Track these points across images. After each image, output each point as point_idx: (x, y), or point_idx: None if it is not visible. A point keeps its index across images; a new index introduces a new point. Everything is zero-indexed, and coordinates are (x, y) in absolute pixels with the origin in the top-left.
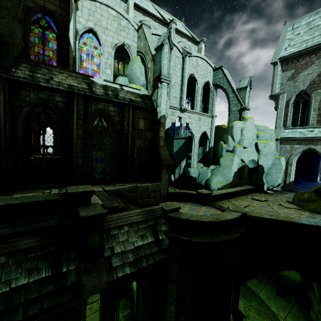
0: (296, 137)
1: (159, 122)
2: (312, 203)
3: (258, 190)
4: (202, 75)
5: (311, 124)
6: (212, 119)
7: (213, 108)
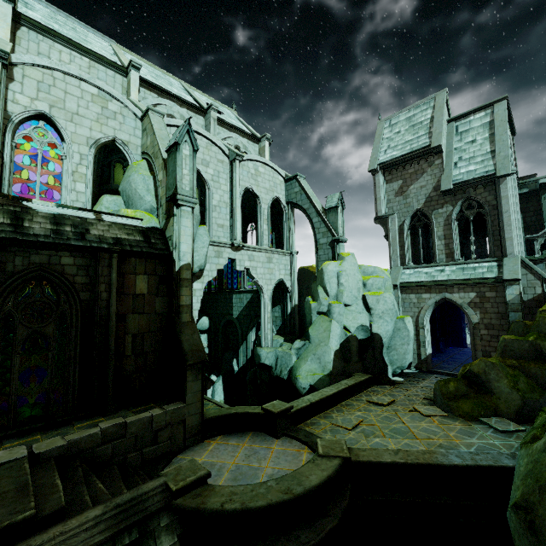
0: (422, 281)
1: (179, 277)
2: (464, 402)
3: (378, 380)
4: (267, 189)
5: (439, 260)
6: (291, 258)
7: (292, 239)
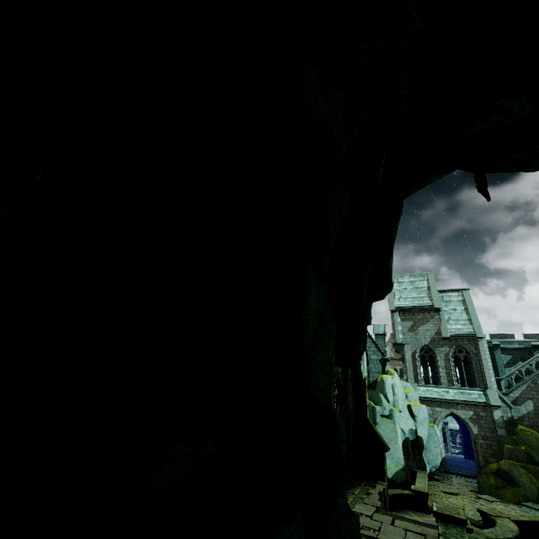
0: (435, 397)
1: (364, 384)
2: (506, 491)
3: (428, 476)
4: None
5: (443, 383)
6: None
7: None
